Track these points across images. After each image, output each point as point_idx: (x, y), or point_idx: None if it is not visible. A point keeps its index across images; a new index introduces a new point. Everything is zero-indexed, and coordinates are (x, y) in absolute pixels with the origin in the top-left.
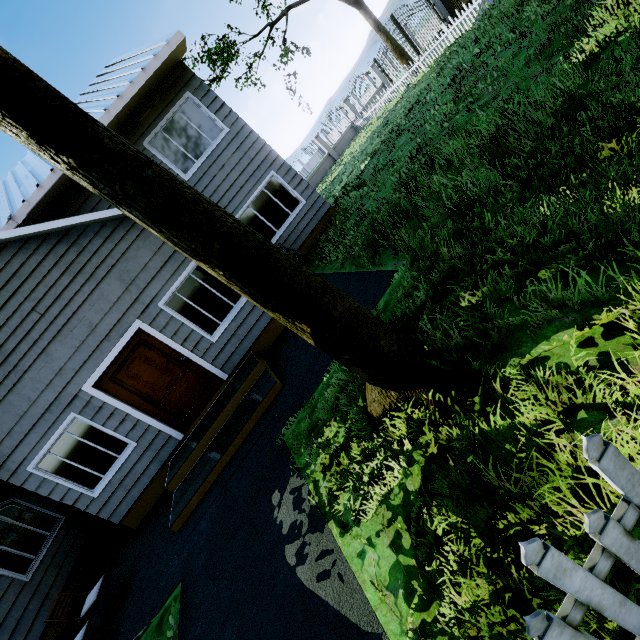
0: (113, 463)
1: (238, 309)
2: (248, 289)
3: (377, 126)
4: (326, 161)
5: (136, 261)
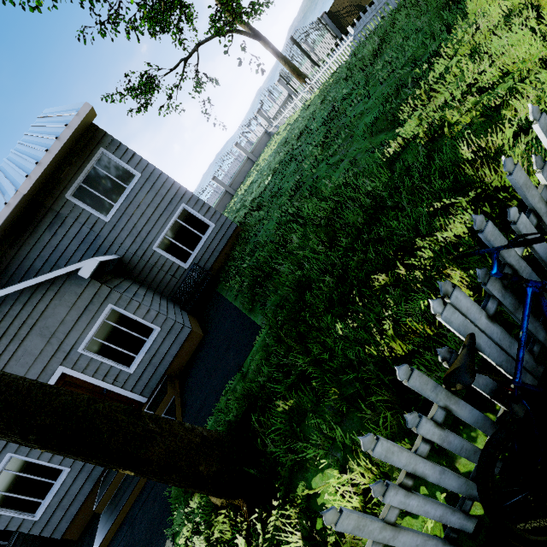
0: (51, 488)
1: (151, 342)
2: (71, 457)
3: (281, 139)
4: (246, 163)
5: (54, 317)
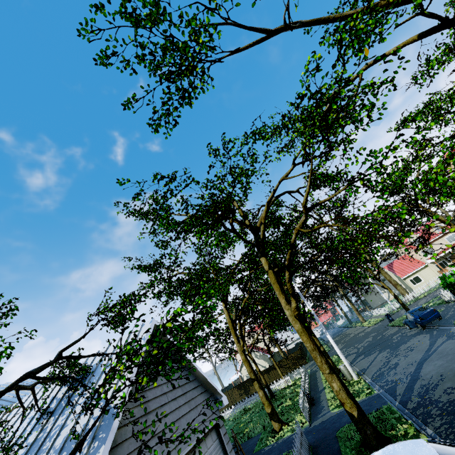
0: None
1: None
2: (266, 396)
3: None
4: None
5: None
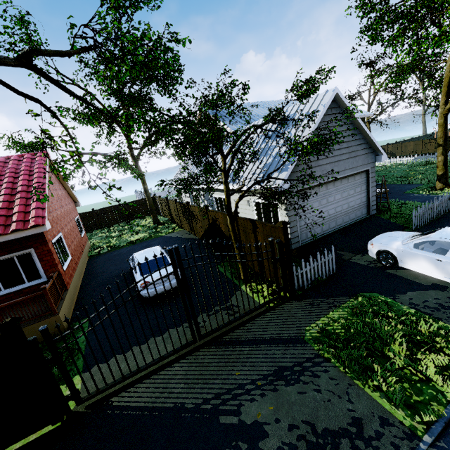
0: None
1: None
2: (444, 162)
3: None
4: None
5: None
